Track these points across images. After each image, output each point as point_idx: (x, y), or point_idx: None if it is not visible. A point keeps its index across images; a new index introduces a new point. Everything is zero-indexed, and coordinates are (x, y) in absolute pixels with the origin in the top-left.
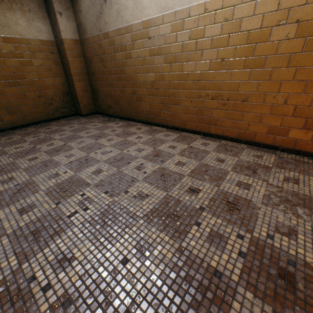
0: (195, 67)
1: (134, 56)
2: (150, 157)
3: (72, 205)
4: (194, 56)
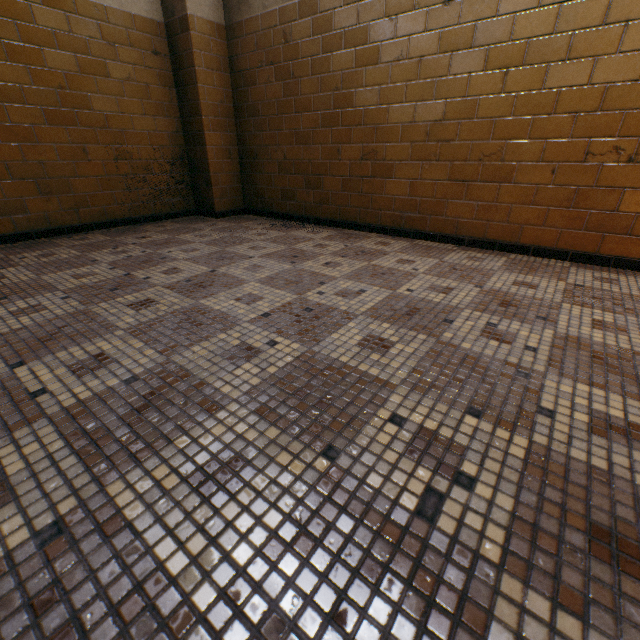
0: (590, 74)
1: (388, 58)
2: (492, 307)
3: (390, 460)
4: (594, 41)
